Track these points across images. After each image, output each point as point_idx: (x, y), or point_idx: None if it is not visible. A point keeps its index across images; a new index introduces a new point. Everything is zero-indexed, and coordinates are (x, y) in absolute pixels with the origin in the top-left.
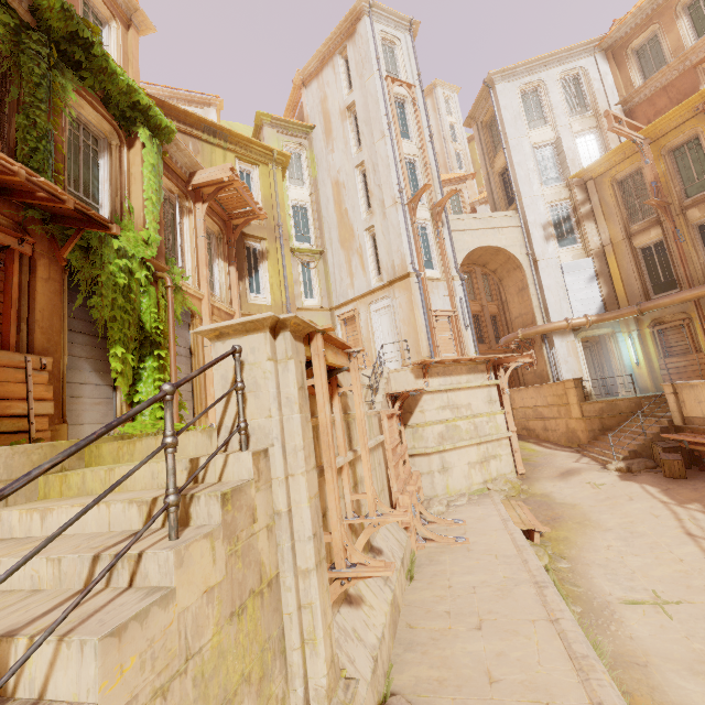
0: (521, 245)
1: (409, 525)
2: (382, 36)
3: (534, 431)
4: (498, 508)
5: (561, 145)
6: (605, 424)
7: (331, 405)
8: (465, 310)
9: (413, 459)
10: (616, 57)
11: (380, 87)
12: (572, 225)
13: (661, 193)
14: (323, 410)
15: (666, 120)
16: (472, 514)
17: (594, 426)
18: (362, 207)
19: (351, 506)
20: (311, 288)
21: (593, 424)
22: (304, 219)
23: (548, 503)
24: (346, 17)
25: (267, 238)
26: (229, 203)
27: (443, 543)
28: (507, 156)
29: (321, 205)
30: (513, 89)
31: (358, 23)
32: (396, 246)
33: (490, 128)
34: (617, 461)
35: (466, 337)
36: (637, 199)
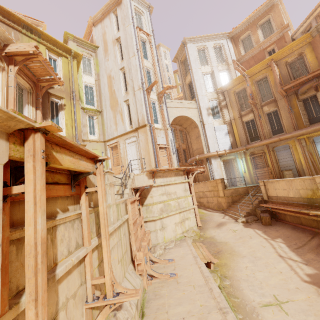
0: (197, 116)
1: (142, 272)
2: (135, 8)
3: (203, 203)
4: (191, 248)
5: (214, 75)
6: (233, 199)
7: (79, 203)
8: (173, 144)
9: (146, 224)
10: (234, 42)
11: (133, 31)
12: (218, 110)
13: (253, 98)
14: (31, 223)
15: (255, 68)
16: (177, 254)
17: (229, 200)
18: (123, 90)
19: (92, 289)
20: (93, 129)
21: (228, 199)
22: (91, 93)
23: (214, 243)
24: None
25: (65, 97)
26: (37, 71)
27: (163, 279)
28: (191, 76)
29: (101, 87)
30: (194, 47)
31: None
32: (139, 110)
33: (184, 63)
34: (241, 217)
35: (173, 158)
36: (244, 101)
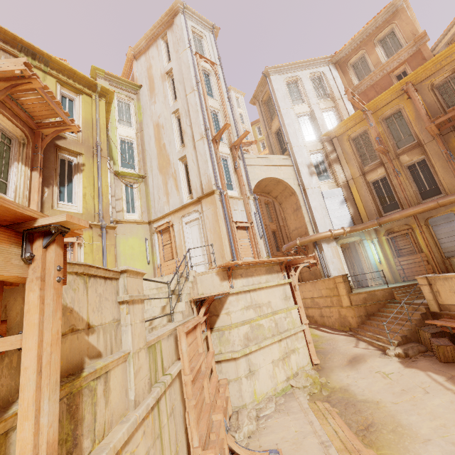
0: (294, 178)
1: None
2: (193, 30)
3: (313, 317)
4: (310, 419)
5: (314, 115)
6: (369, 311)
7: None
8: (259, 222)
9: (220, 366)
10: (341, 68)
11: (191, 58)
12: (325, 166)
13: (383, 144)
14: None
15: (380, 99)
16: (285, 434)
17: (361, 313)
18: (177, 142)
19: None
20: (133, 204)
21: (360, 311)
22: (130, 151)
23: (352, 403)
24: (166, 12)
25: (84, 153)
26: (35, 109)
27: None
28: (280, 120)
29: (144, 141)
30: (282, 80)
31: (175, 17)
32: (203, 170)
33: (267, 104)
34: (393, 346)
35: (261, 244)
36: (366, 150)
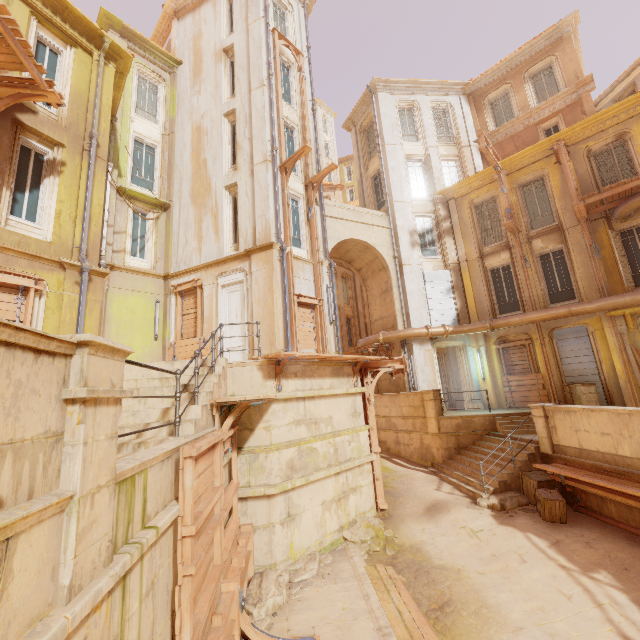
0: (389, 246)
1: None
2: None
3: (385, 443)
4: (365, 591)
5: (430, 163)
6: (460, 442)
7: None
8: (332, 300)
9: (245, 504)
10: (476, 103)
11: (265, 35)
12: (434, 237)
13: (514, 220)
14: None
15: (521, 157)
16: (327, 611)
17: (450, 444)
18: (226, 161)
19: None
20: (143, 245)
21: (449, 442)
22: (149, 161)
23: (426, 570)
24: None
25: (66, 145)
26: None
27: None
28: (382, 159)
29: (174, 150)
30: (393, 102)
31: None
32: (260, 209)
33: (367, 134)
34: (487, 493)
35: (330, 332)
36: (490, 224)
